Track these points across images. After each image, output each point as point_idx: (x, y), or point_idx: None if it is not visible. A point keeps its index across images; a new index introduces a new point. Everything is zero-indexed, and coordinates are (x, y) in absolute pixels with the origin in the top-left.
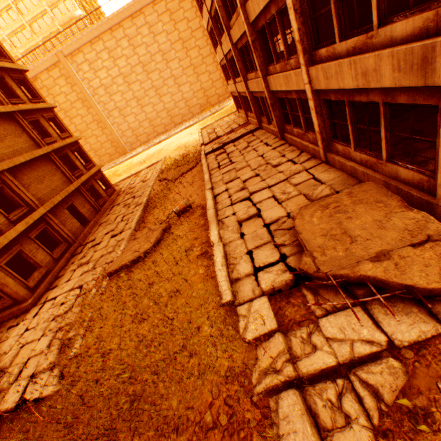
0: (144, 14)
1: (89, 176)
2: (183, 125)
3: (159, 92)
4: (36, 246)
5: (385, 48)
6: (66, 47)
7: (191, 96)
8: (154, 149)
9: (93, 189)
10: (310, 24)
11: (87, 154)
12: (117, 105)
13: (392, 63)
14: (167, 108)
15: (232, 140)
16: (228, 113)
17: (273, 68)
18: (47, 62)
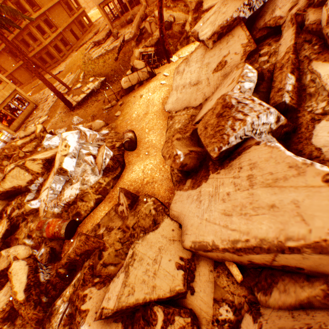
0: None
1: (78, 15)
2: None
3: None
4: (61, 44)
5: None
6: None
7: None
8: None
9: (81, 22)
10: None
11: (77, 0)
12: None
13: None
14: None
15: None
16: None
17: None
18: None
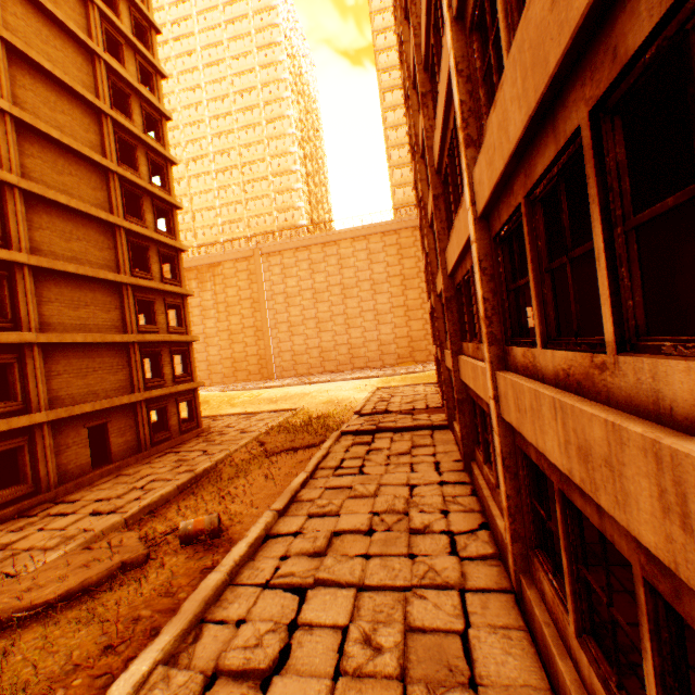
0: (368, 240)
1: (169, 392)
2: (363, 371)
3: (349, 322)
4: None
5: (641, 414)
6: (268, 246)
7: (390, 340)
8: (300, 388)
9: (163, 411)
10: (506, 296)
11: (193, 361)
12: (291, 318)
13: (659, 478)
14: (352, 343)
15: (395, 427)
16: (428, 380)
17: (466, 345)
18: (241, 253)
